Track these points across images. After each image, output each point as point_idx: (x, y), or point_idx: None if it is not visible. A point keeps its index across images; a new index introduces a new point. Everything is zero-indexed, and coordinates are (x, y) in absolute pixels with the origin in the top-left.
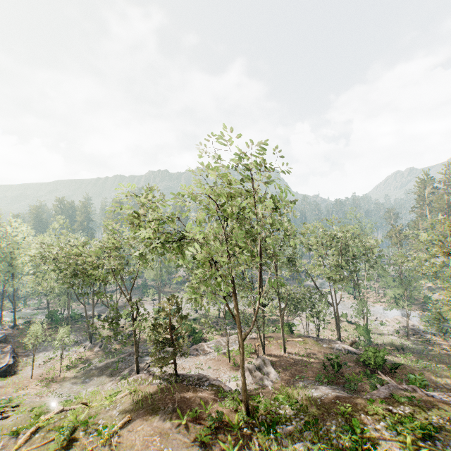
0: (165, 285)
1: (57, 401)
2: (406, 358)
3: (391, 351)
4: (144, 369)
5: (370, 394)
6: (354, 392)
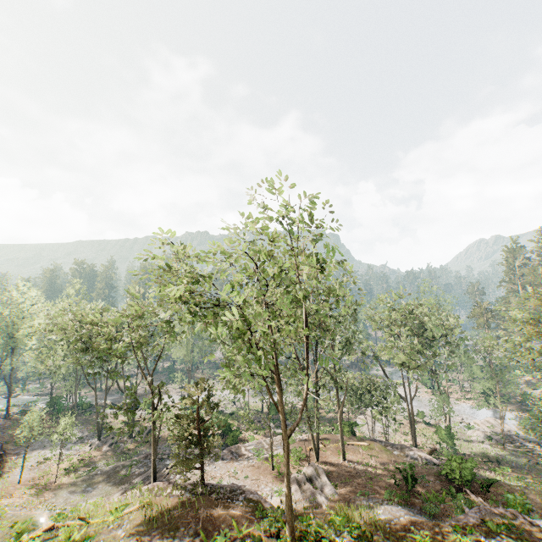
0: (196, 369)
1: (48, 515)
2: (503, 473)
3: (482, 464)
4: (162, 476)
5: (455, 519)
6: (435, 516)
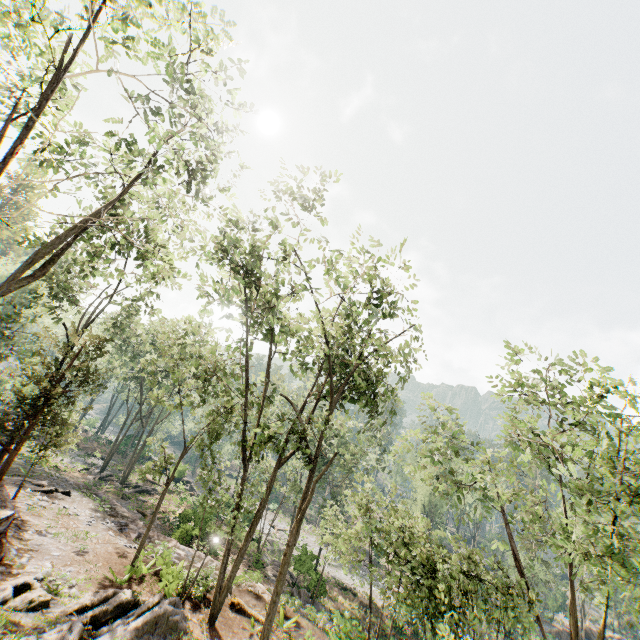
0: None
1: None
2: None
3: None
4: (38, 490)
5: None
6: None
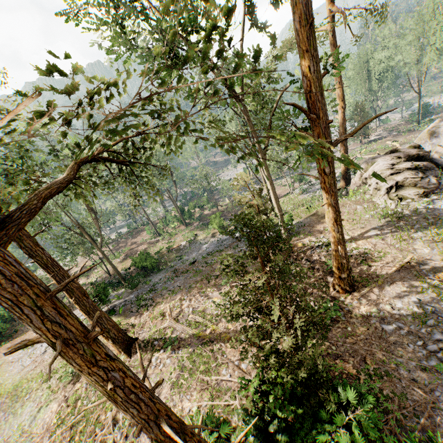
0: None
1: None
2: None
3: None
4: None
5: None
6: None
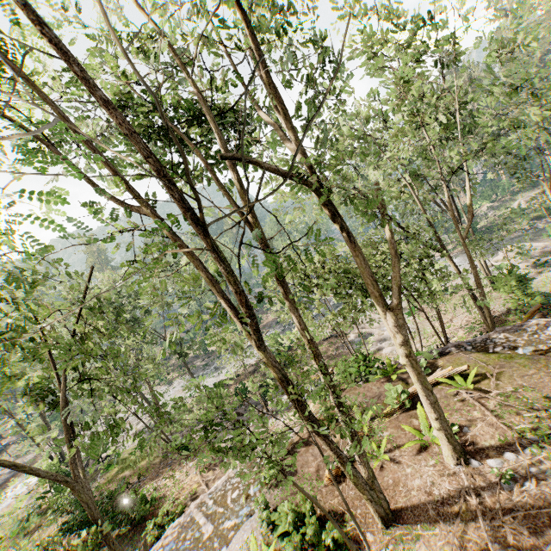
0: None
1: None
2: None
3: None
4: None
5: None
6: None
